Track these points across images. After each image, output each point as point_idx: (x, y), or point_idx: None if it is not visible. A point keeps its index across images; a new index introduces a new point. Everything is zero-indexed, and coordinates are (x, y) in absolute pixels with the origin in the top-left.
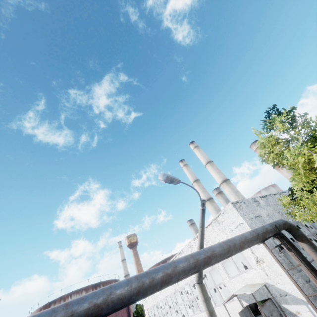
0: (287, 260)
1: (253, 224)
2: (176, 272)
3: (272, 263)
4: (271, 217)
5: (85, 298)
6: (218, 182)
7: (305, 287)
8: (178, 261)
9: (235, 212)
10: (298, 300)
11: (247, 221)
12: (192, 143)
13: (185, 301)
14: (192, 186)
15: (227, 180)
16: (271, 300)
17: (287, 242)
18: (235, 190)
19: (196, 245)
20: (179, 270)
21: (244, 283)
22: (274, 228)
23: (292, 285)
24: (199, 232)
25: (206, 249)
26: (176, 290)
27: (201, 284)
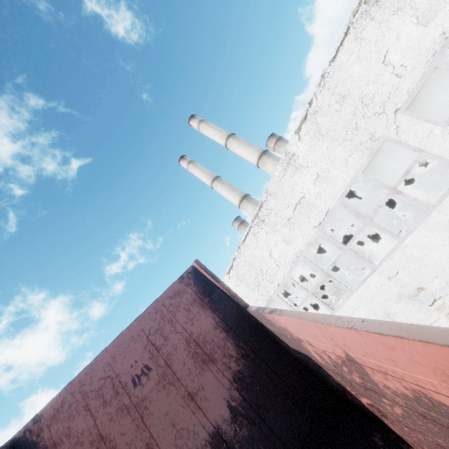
0: None
1: None
2: None
3: None
4: None
5: None
6: (253, 160)
7: None
8: None
9: None
10: None
11: None
12: (194, 118)
13: (302, 301)
14: None
15: (266, 151)
16: None
17: None
18: None
19: (307, 142)
20: None
21: None
22: None
23: None
24: None
25: None
26: (269, 301)
27: None
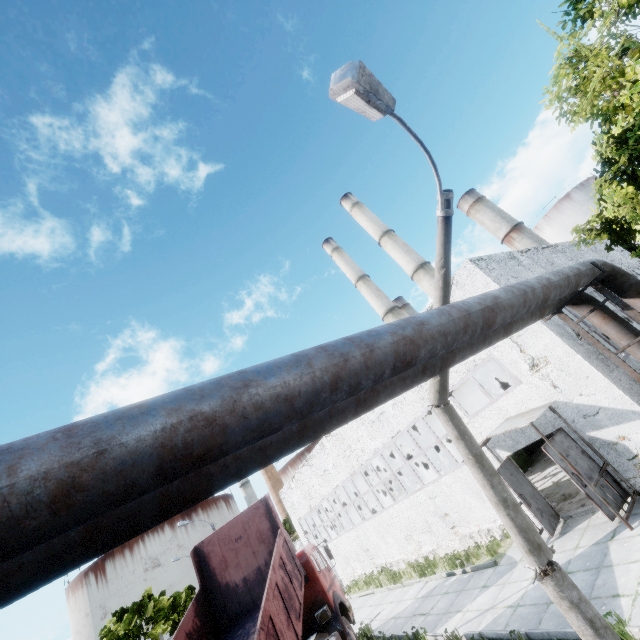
0: (594, 350)
1: None
2: (426, 336)
3: (568, 359)
4: None
5: (148, 403)
6: (407, 271)
7: (635, 389)
8: (421, 315)
9: (479, 278)
10: (625, 414)
11: None
12: (348, 198)
13: (376, 485)
14: (421, 141)
15: (425, 263)
16: (562, 431)
17: (601, 309)
18: None
19: None
20: (431, 331)
21: (503, 416)
22: (590, 269)
23: (612, 390)
24: (438, 283)
25: (477, 297)
26: (353, 473)
27: (447, 406)
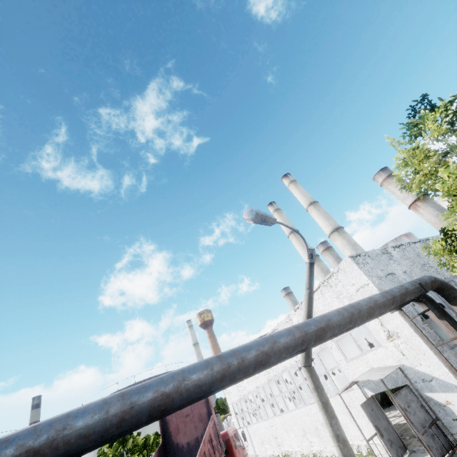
0: (434, 333)
1: (384, 285)
2: (275, 350)
3: (412, 338)
4: (410, 274)
5: (148, 385)
6: (326, 232)
7: None
8: (277, 335)
9: (355, 270)
10: (450, 386)
11: (374, 281)
12: (287, 177)
13: (284, 392)
14: (294, 229)
15: (339, 228)
16: (408, 387)
17: (436, 308)
18: (351, 243)
19: (297, 319)
20: (279, 347)
21: (369, 366)
22: (418, 287)
23: (441, 367)
24: (305, 296)
25: (318, 319)
26: (270, 379)
27: (309, 367)
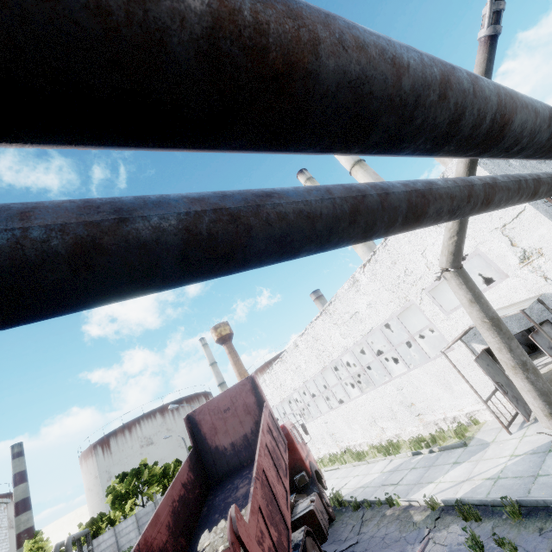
0: None
1: None
2: (521, 100)
3: None
4: None
5: None
6: None
7: None
8: None
9: None
10: None
11: None
12: None
13: (345, 379)
14: None
15: None
16: (549, 323)
17: None
18: None
19: (367, 278)
20: (524, 99)
21: None
22: None
23: None
24: None
25: None
26: (324, 368)
27: (460, 270)
